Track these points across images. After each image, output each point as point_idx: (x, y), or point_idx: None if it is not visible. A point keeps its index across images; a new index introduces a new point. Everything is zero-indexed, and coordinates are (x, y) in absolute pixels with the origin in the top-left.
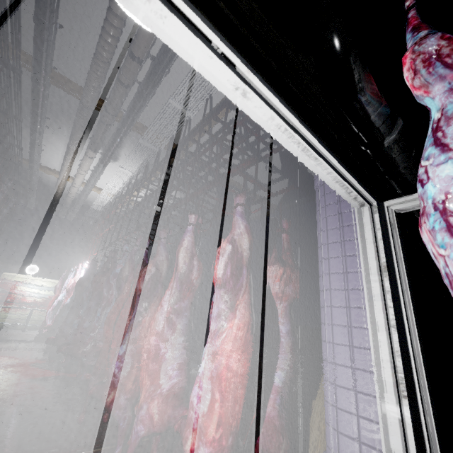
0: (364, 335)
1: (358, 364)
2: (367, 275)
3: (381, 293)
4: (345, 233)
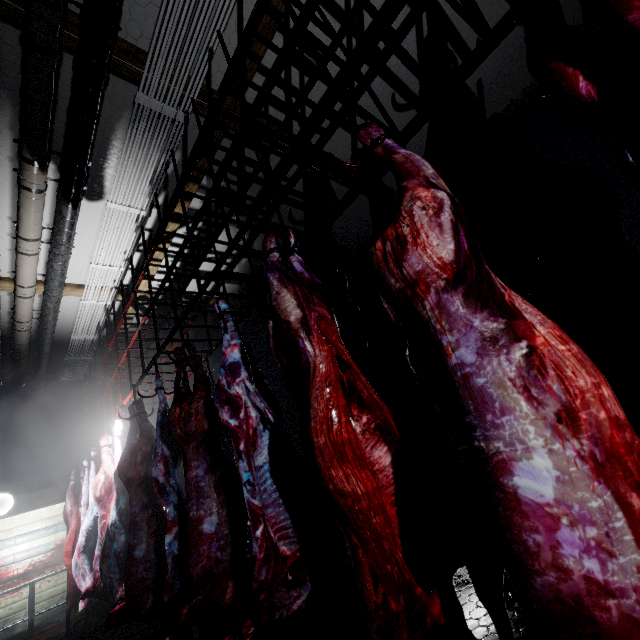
0: None
1: None
2: None
3: None
4: None
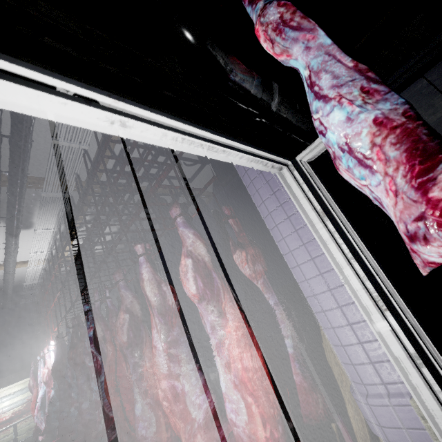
0: (334, 276)
1: (341, 302)
2: (312, 227)
3: (330, 236)
4: (278, 198)
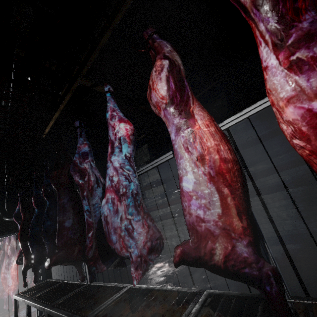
0: None
1: None
2: None
3: None
4: None
